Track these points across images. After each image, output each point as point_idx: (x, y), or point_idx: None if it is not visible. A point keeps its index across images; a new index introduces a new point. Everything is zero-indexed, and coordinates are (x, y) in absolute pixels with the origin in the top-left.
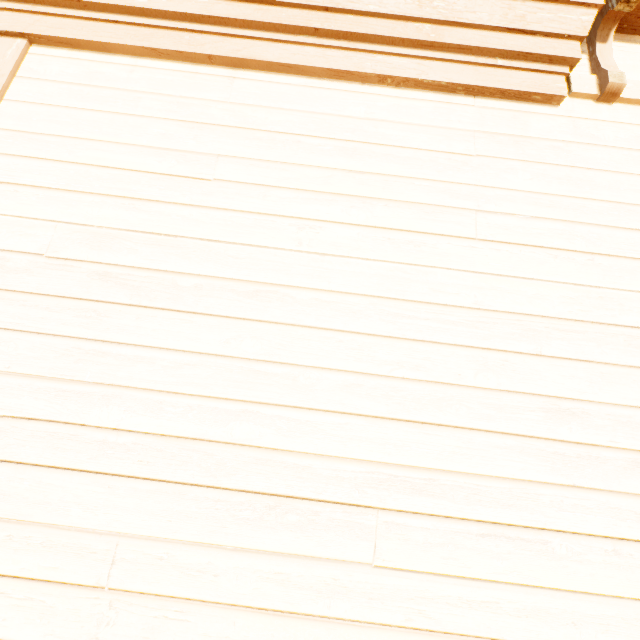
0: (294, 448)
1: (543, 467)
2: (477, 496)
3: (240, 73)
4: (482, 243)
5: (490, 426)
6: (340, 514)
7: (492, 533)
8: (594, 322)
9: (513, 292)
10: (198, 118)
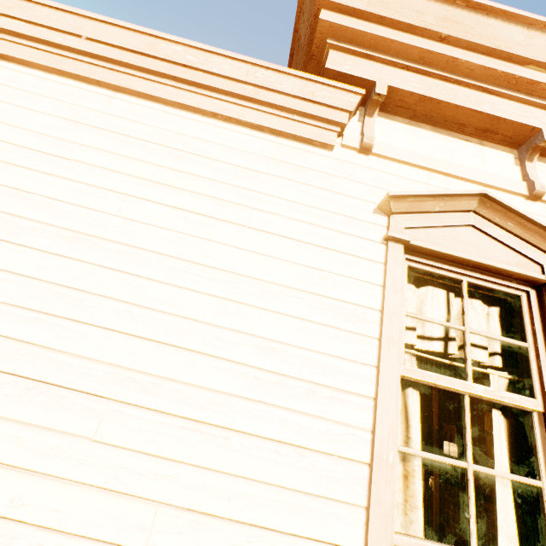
0: (63, 349)
1: (243, 385)
2: (188, 399)
3: (118, 95)
4: (250, 230)
5: (214, 352)
6: (81, 400)
7: (190, 427)
8: (311, 292)
9: (261, 265)
10: (77, 119)
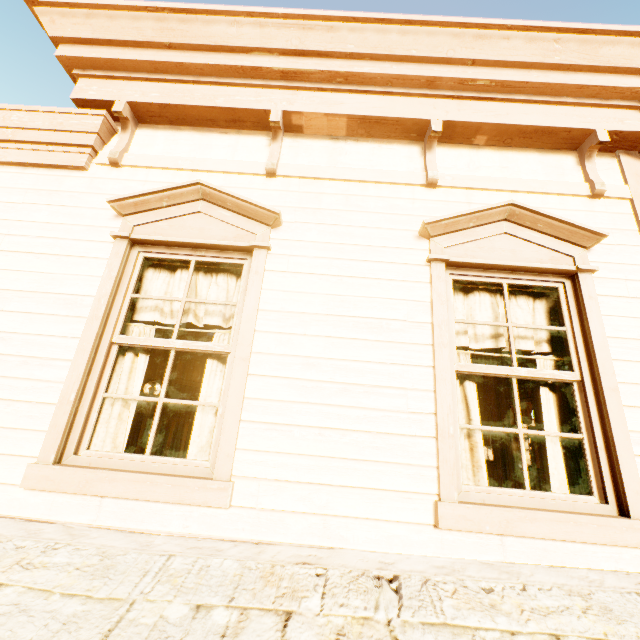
0: None
1: None
2: None
3: None
4: (0, 252)
5: None
6: None
7: None
8: (42, 292)
9: (4, 278)
10: None
